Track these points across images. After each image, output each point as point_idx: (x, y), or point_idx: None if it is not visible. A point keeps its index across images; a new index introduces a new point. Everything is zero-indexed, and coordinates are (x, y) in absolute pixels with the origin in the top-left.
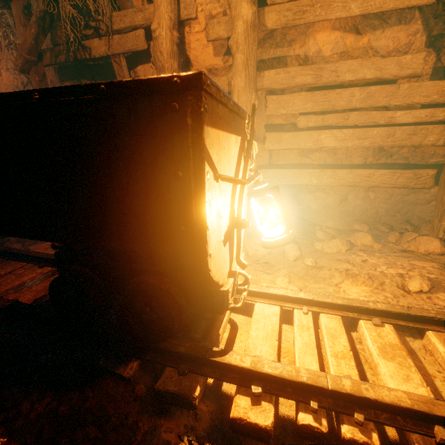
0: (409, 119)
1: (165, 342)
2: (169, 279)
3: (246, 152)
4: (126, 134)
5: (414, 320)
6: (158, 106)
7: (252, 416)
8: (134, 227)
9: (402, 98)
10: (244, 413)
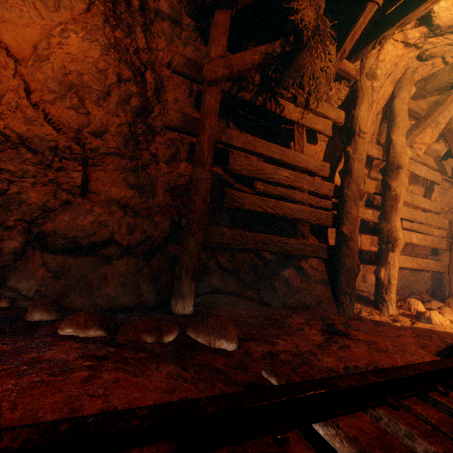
0: (437, 234)
1: None
2: None
3: None
4: None
5: None
6: None
7: None
8: None
9: (435, 222)
10: None
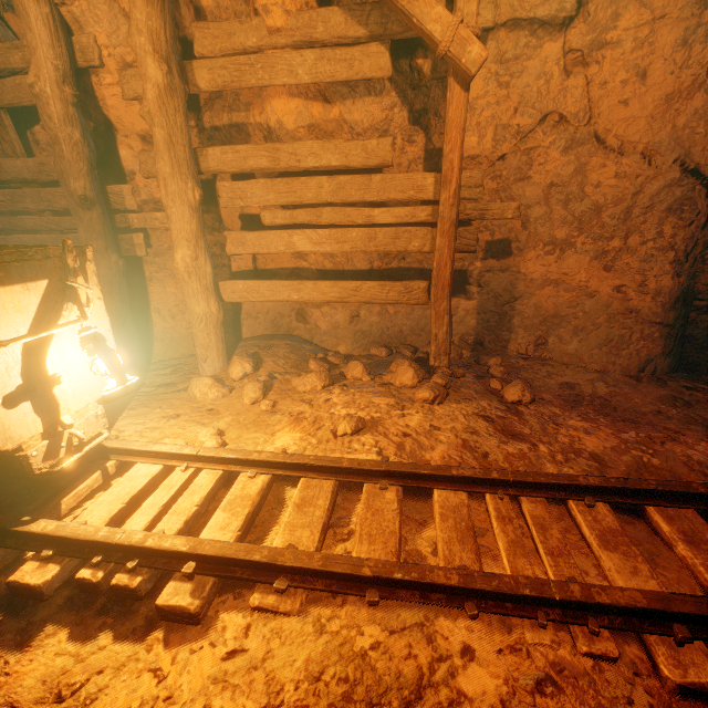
0: (389, 219)
1: None
2: None
3: (64, 295)
4: None
5: (294, 468)
6: None
7: (28, 577)
8: None
9: (377, 192)
10: (22, 576)
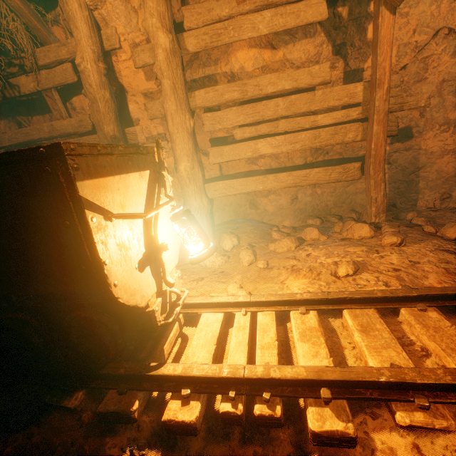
0: (329, 121)
1: (107, 368)
2: (102, 309)
3: (158, 182)
4: (14, 196)
5: (333, 302)
6: (34, 170)
7: (180, 415)
8: (43, 273)
9: (320, 103)
10: (173, 414)
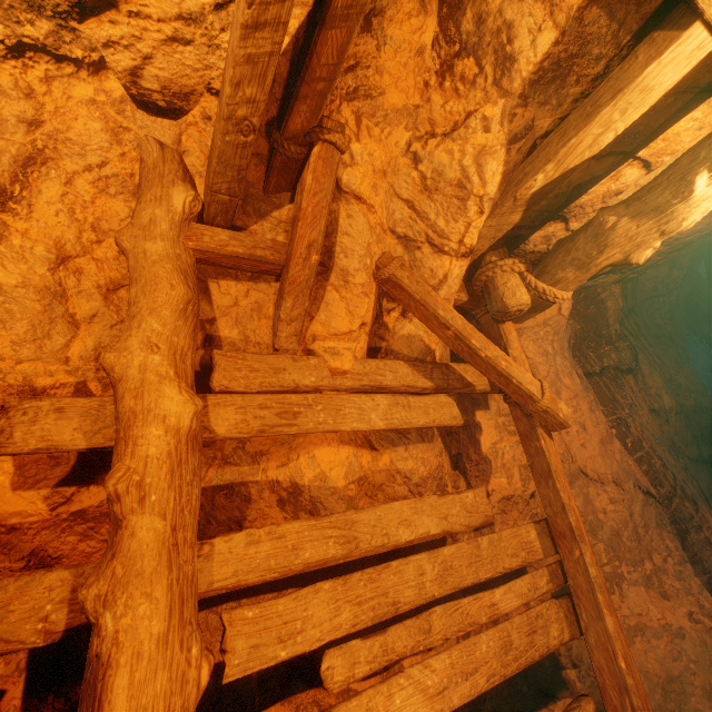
0: (514, 602)
1: None
2: None
3: None
4: None
5: None
6: None
7: None
8: None
9: (490, 563)
10: None
